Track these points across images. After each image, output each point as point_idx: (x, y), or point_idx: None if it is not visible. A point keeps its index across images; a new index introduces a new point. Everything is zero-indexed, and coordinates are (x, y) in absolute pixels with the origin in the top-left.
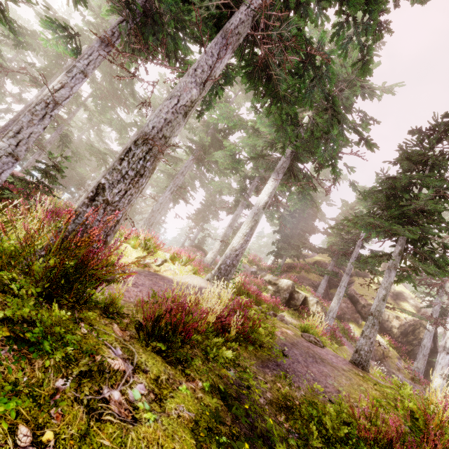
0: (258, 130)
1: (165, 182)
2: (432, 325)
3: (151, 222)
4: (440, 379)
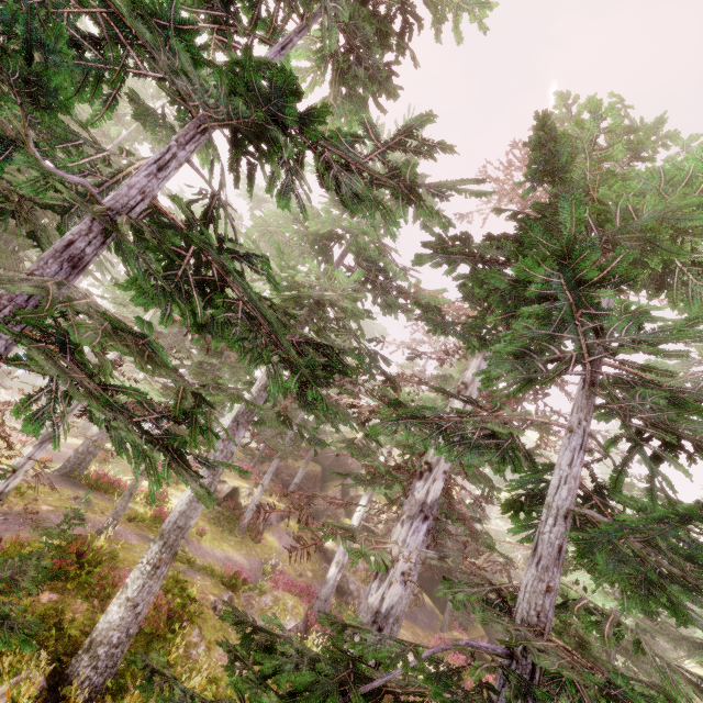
0: None
1: None
2: None
3: None
4: (335, 567)
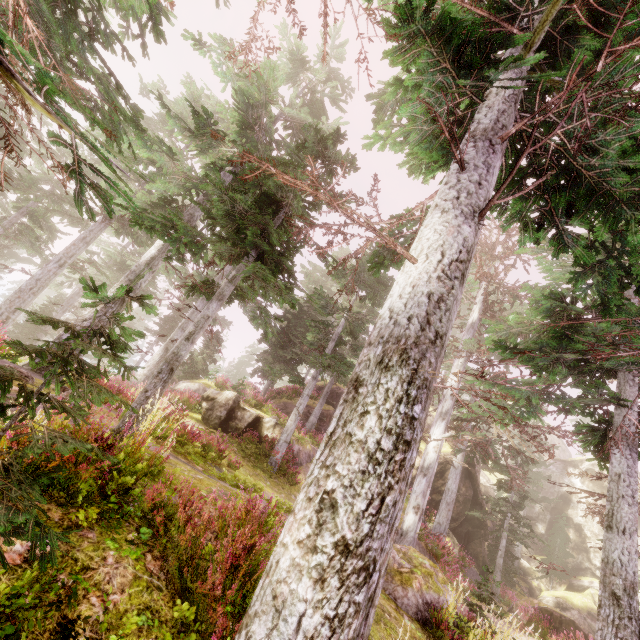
0: (161, 167)
1: (110, 275)
2: (459, 458)
3: (14, 306)
4: (412, 514)
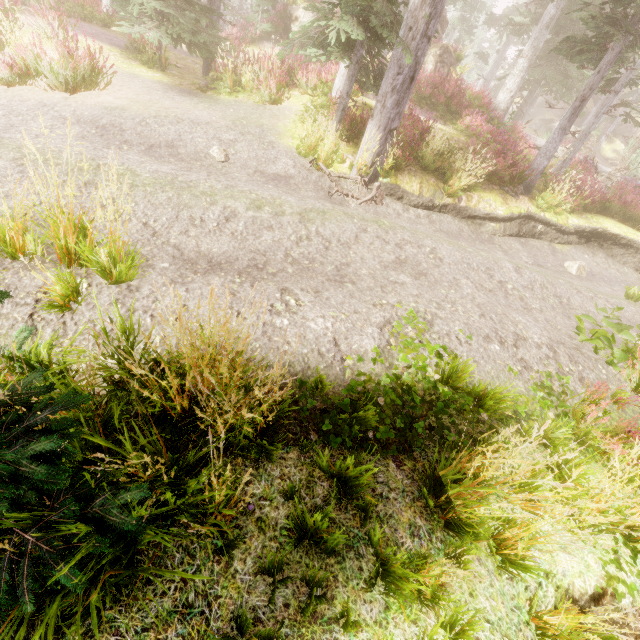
0: None
1: None
2: None
3: None
4: None
